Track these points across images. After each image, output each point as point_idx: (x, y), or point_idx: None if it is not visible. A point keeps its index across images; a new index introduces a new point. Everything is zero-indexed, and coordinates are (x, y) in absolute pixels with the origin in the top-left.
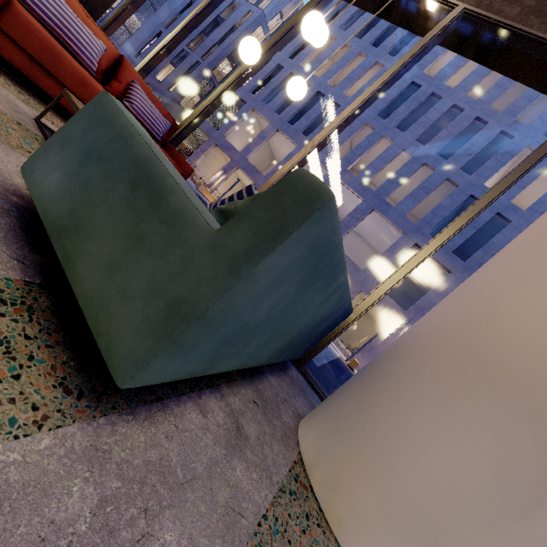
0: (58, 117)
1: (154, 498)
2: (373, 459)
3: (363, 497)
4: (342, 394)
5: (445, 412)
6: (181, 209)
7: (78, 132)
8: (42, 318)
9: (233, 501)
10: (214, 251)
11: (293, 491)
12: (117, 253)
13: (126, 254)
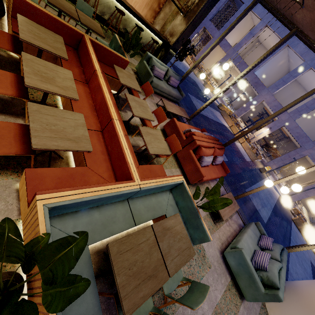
0: (200, 184)
1: (249, 312)
2: (281, 310)
3: (277, 314)
4: None
5: (300, 313)
6: (258, 287)
7: (237, 257)
8: (234, 286)
9: (255, 311)
10: (263, 296)
11: (262, 307)
12: (246, 285)
13: (248, 286)
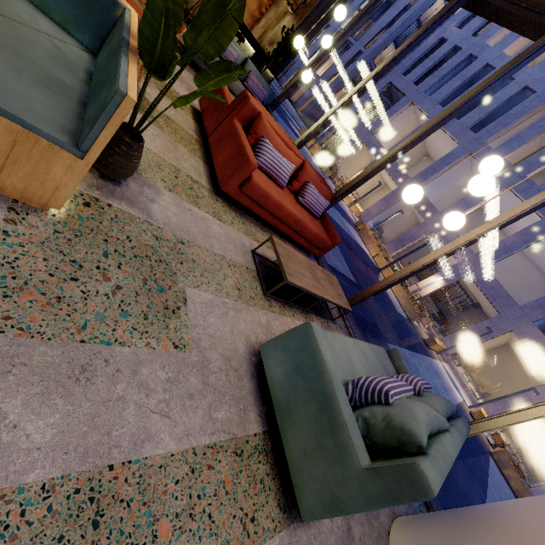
0: (258, 226)
1: None
2: None
3: None
4: (433, 527)
5: None
6: (346, 444)
7: (293, 346)
8: (270, 458)
9: None
10: (360, 484)
11: None
12: (309, 446)
13: (313, 450)
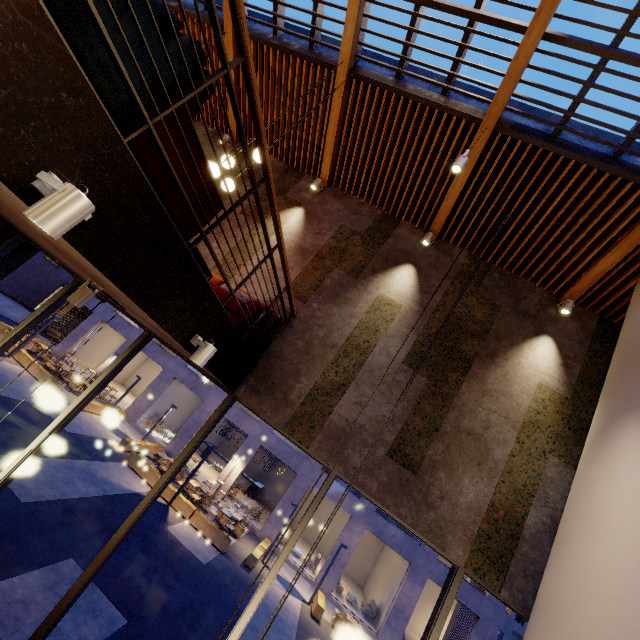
0: None
1: None
2: None
3: None
4: None
5: None
6: None
7: None
8: None
9: None
10: None
11: None
12: None
13: None
